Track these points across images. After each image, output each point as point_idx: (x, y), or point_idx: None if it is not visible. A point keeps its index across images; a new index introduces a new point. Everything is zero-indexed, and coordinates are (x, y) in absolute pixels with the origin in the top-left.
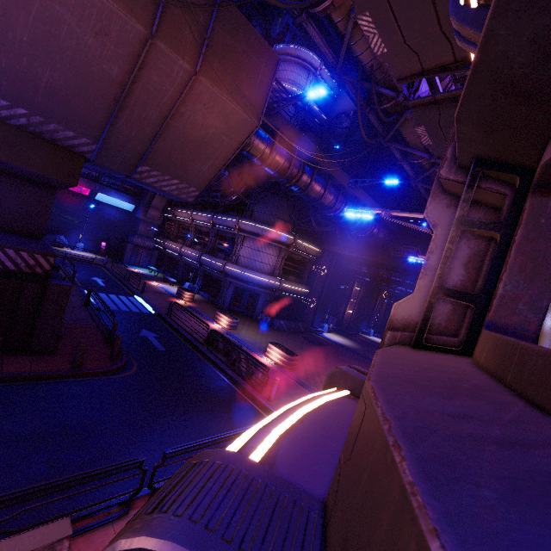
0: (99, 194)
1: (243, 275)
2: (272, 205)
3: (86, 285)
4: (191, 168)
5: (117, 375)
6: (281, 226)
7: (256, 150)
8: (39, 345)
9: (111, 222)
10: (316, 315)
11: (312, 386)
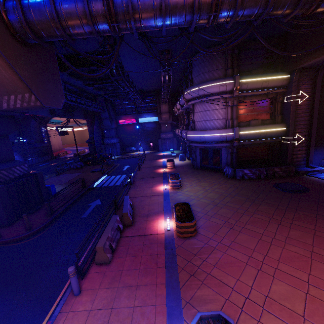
0: (139, 119)
1: (196, 137)
2: (202, 63)
3: (113, 172)
4: (1, 80)
5: (16, 243)
6: (217, 77)
7: (42, 22)
8: (1, 222)
9: (151, 131)
10: (310, 152)
11: (186, 271)
